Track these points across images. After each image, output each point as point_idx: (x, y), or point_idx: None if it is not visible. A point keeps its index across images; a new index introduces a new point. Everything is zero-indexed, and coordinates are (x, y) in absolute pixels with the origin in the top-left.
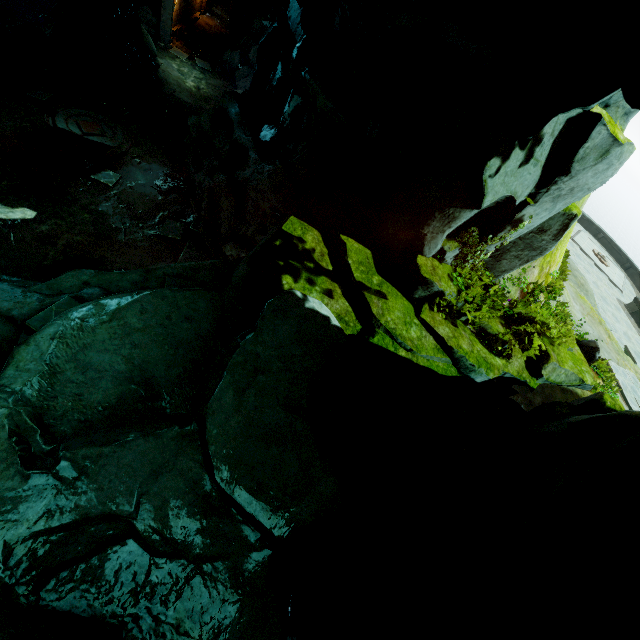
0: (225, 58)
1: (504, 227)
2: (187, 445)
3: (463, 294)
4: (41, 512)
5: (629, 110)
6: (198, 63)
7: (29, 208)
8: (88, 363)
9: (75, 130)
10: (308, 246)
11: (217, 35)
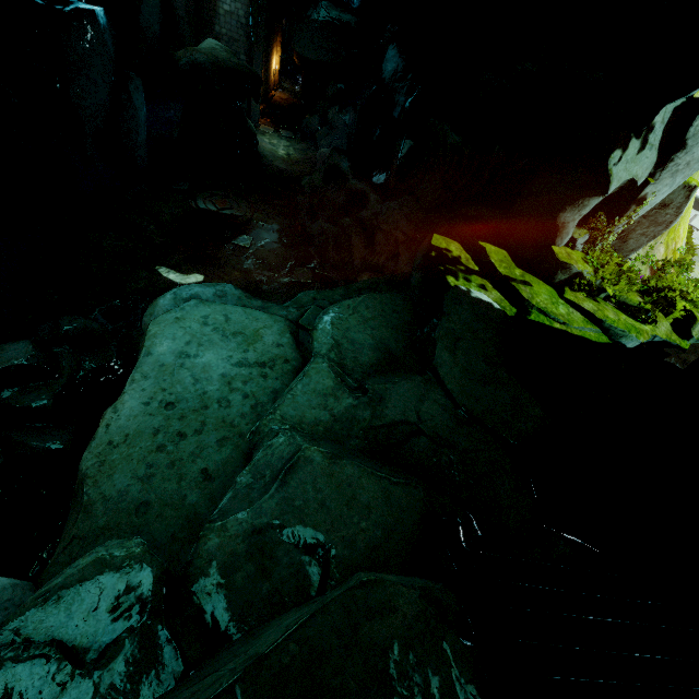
0: (305, 124)
1: (629, 207)
2: (431, 386)
3: (600, 272)
4: (370, 416)
5: None
6: (283, 133)
7: (198, 273)
8: (352, 339)
9: (212, 208)
10: (455, 254)
11: (291, 106)
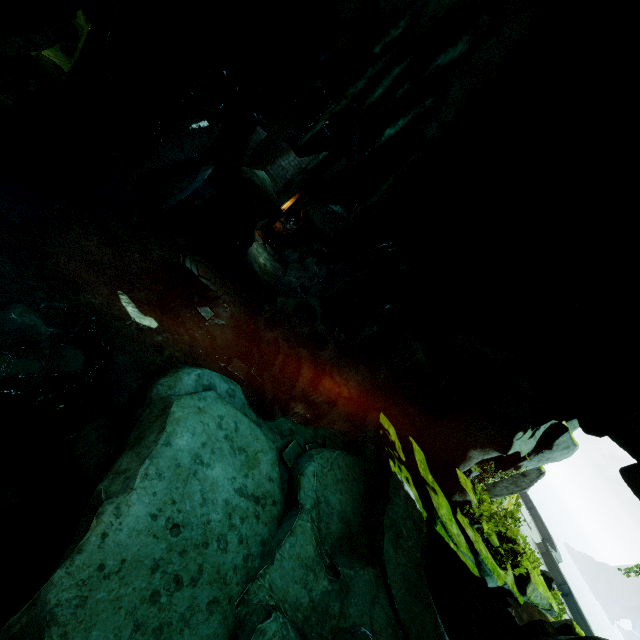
0: (286, 252)
1: (510, 468)
2: (379, 584)
3: (481, 507)
4: (339, 612)
5: (575, 426)
6: (268, 248)
7: (155, 319)
8: (328, 499)
9: (195, 271)
10: (392, 438)
11: (280, 234)
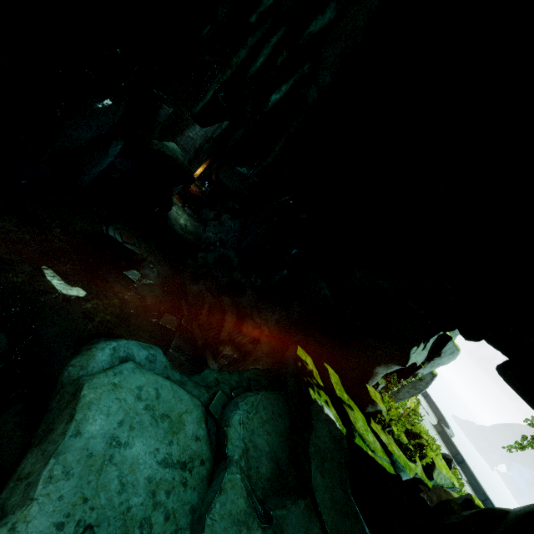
0: (203, 212)
1: (409, 376)
2: (311, 513)
3: (390, 413)
4: None
5: (456, 334)
6: (187, 210)
7: (82, 288)
8: (256, 444)
9: (119, 238)
10: (310, 367)
11: (197, 196)
